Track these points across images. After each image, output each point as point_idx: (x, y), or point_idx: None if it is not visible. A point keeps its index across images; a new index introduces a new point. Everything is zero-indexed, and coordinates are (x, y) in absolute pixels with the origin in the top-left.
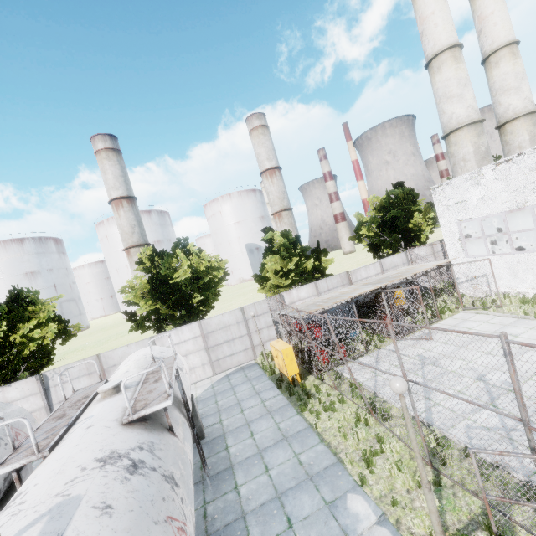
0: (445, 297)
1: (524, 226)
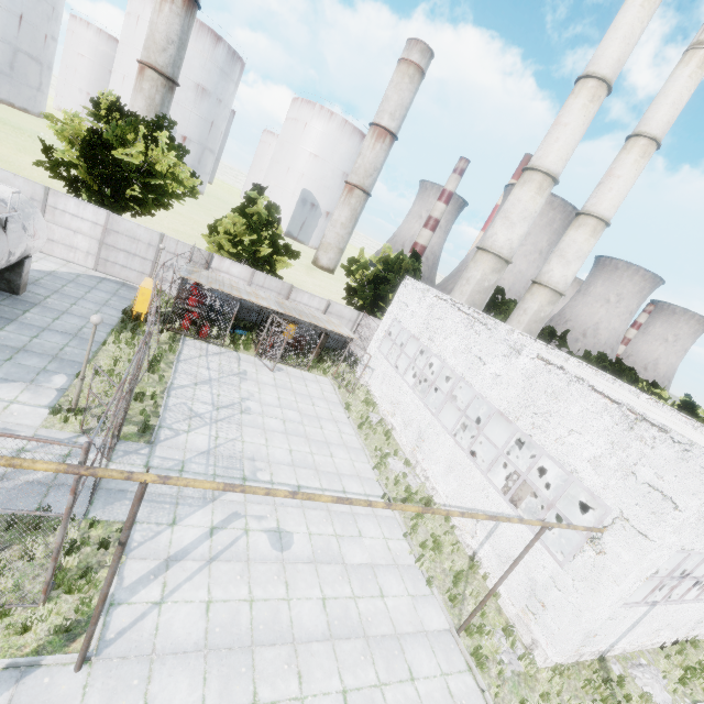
0: (343, 366)
1: None
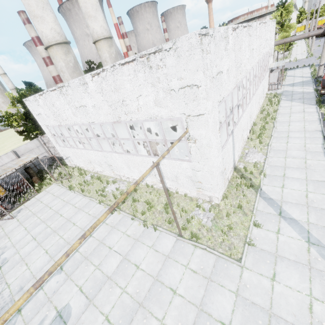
0: (59, 169)
1: None
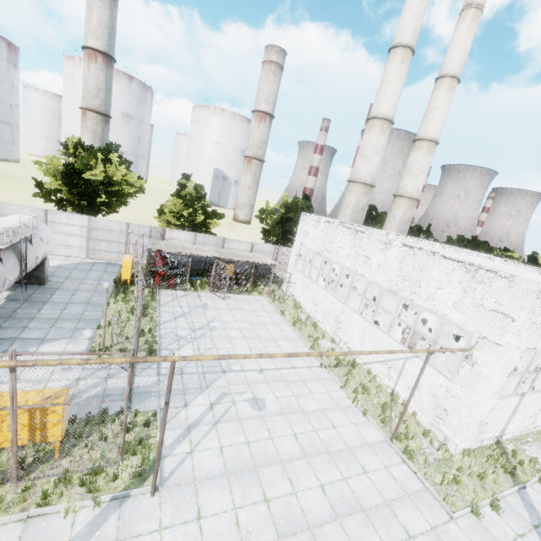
0: (273, 286)
1: None
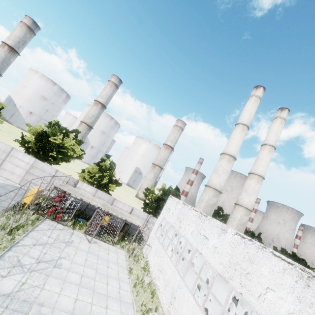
0: (136, 244)
1: None
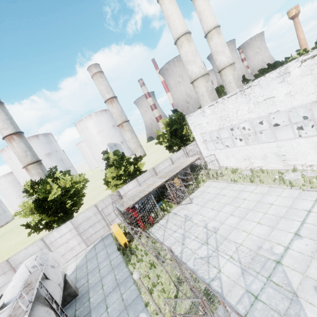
0: (203, 171)
1: (235, 125)
